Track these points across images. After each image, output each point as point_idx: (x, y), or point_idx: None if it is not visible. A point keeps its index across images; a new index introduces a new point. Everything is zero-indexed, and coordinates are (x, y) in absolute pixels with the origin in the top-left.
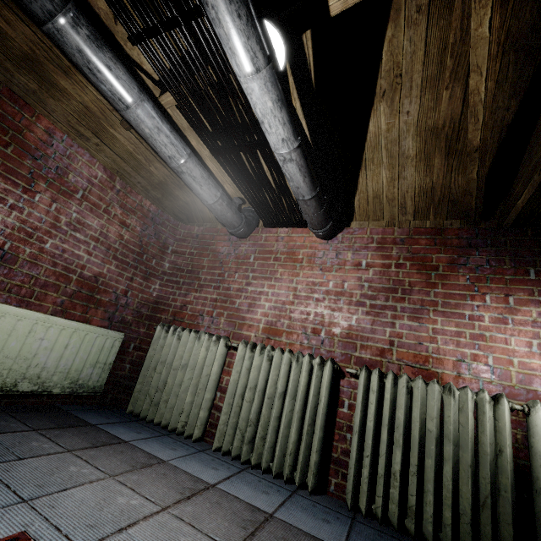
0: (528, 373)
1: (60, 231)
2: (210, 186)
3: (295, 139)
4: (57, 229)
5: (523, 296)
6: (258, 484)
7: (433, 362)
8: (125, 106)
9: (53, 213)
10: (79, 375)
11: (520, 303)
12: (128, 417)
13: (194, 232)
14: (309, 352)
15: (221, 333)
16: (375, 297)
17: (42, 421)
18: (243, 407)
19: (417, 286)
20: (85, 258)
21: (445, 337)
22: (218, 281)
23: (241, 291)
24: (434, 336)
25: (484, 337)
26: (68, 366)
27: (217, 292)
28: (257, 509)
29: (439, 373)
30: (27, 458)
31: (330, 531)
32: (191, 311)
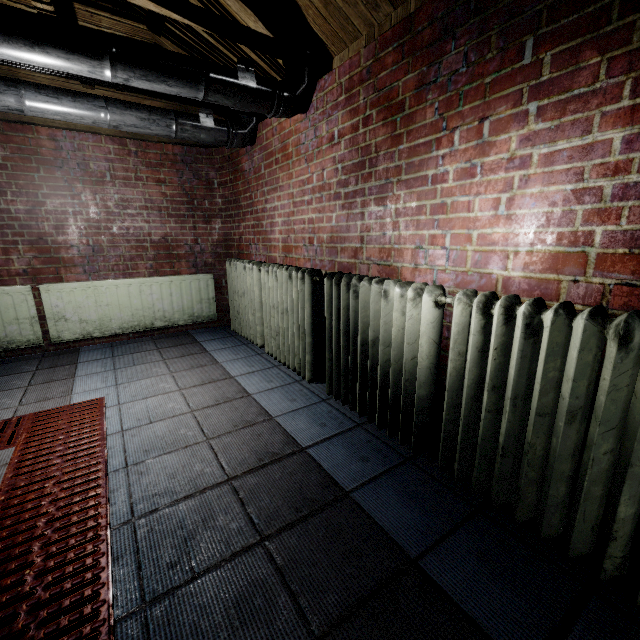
0: (487, 250)
1: (115, 215)
2: (156, 121)
3: (99, 60)
4: (112, 214)
5: (505, 111)
6: (272, 376)
7: (394, 255)
8: (20, 112)
9: (101, 203)
10: (193, 311)
11: (497, 130)
12: (232, 333)
13: (226, 155)
14: (309, 264)
15: (262, 258)
16: (347, 182)
17: (168, 343)
18: (271, 322)
19: (382, 148)
20: (147, 227)
21: (406, 219)
22: (251, 206)
23: (263, 211)
24: (397, 220)
25: (445, 207)
26: (181, 307)
27: (253, 218)
28: (244, 391)
29: (399, 268)
30: (138, 365)
31: (284, 406)
32: (245, 242)
